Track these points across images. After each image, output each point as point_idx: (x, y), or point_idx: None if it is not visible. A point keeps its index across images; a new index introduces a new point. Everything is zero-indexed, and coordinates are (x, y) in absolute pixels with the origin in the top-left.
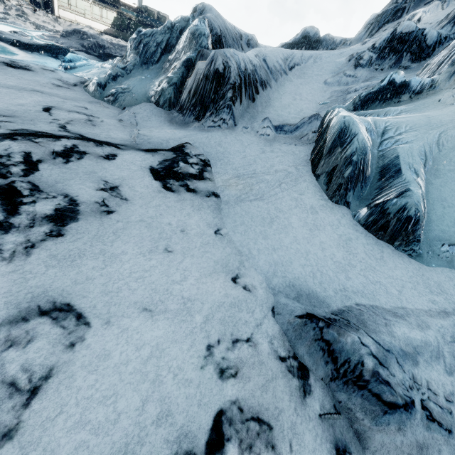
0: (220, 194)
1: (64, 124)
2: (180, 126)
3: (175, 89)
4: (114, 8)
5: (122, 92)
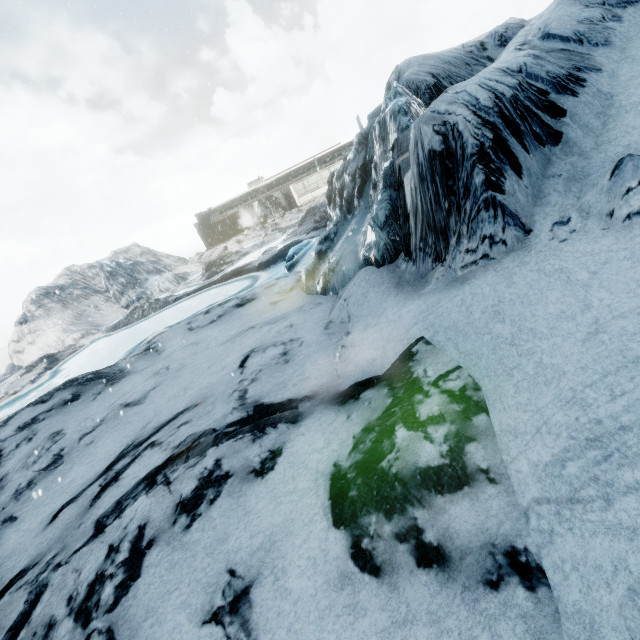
0: (543, 557)
1: (247, 385)
2: (414, 288)
3: (387, 226)
4: (339, 157)
5: (331, 271)
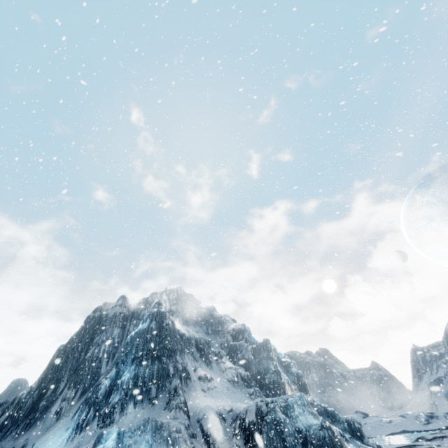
0: None
1: None
2: None
3: None
4: None
5: None
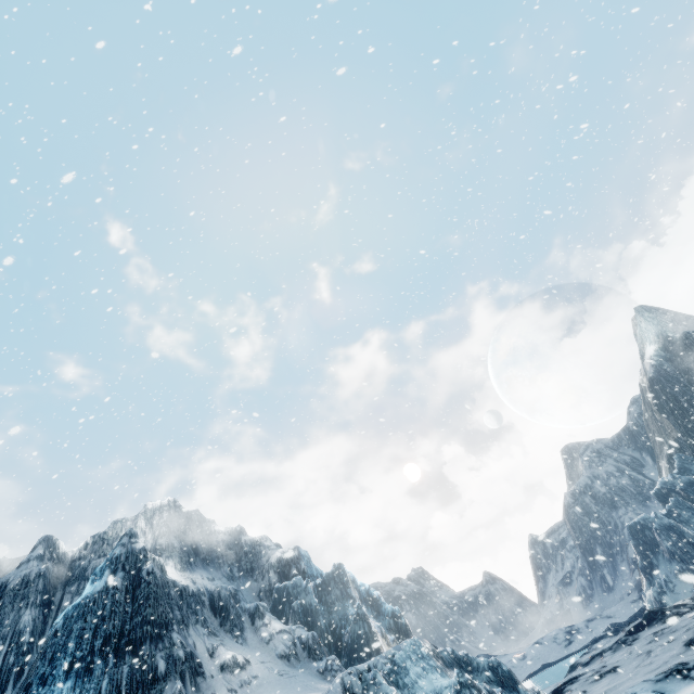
0: None
1: (571, 691)
2: None
3: None
4: None
5: None
